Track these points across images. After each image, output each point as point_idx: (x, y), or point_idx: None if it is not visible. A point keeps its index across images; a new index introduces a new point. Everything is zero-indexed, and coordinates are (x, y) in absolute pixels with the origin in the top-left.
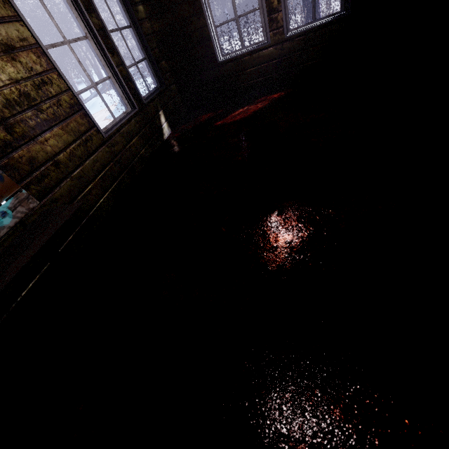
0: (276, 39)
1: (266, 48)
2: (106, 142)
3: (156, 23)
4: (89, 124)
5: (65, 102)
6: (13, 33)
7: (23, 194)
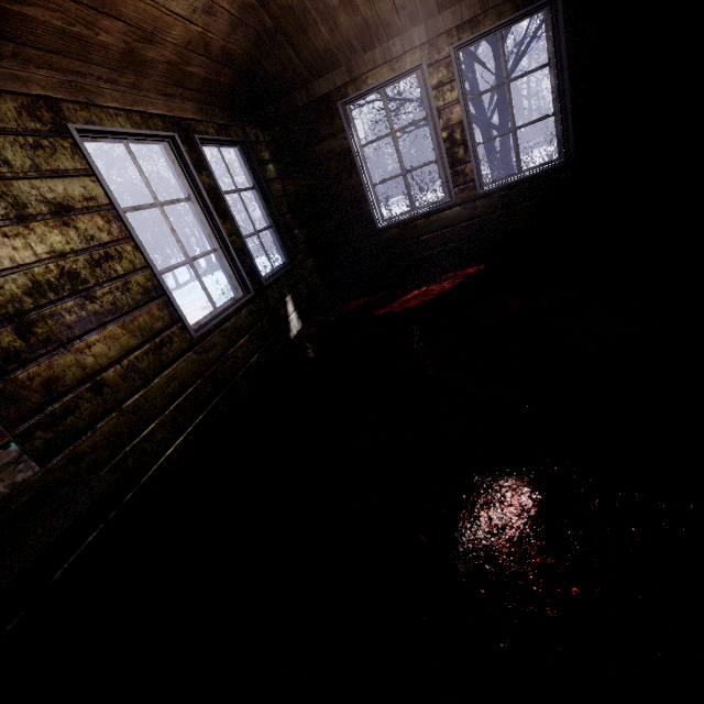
0: (463, 196)
1: (449, 208)
2: (196, 345)
3: (289, 184)
4: (171, 318)
5: (137, 285)
6: (76, 190)
7: (9, 453)
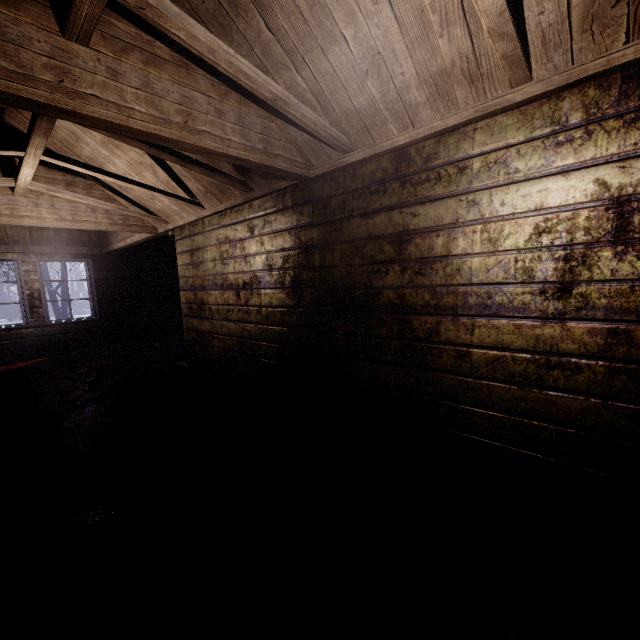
0: (37, 324)
1: (26, 328)
2: None
3: None
4: None
5: None
6: None
7: None
